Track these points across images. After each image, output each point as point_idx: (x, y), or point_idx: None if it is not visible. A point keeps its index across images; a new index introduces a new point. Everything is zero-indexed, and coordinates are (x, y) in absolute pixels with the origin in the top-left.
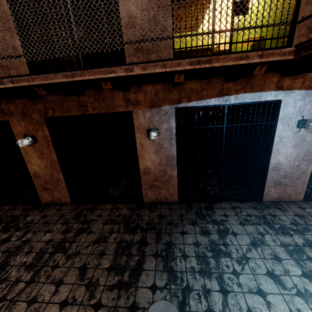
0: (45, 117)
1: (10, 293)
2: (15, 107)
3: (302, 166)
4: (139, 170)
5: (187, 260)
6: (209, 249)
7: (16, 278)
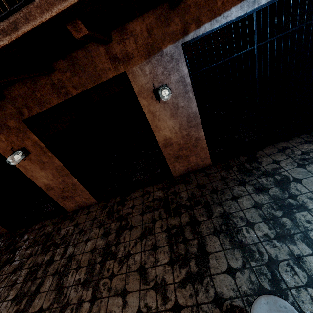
0: (23, 120)
1: None
2: None
3: None
4: (158, 144)
5: (255, 227)
6: (275, 208)
7: (78, 299)
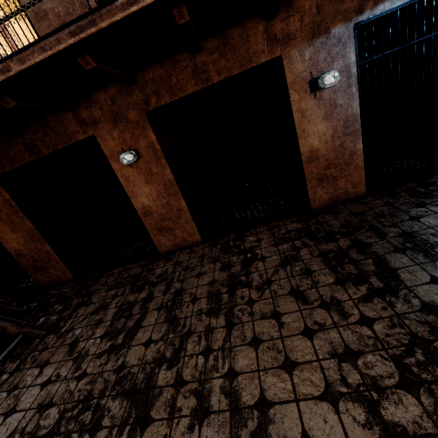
0: (147, 111)
1: (213, 343)
2: (100, 109)
3: None
4: (301, 157)
5: None
6: None
7: (205, 327)
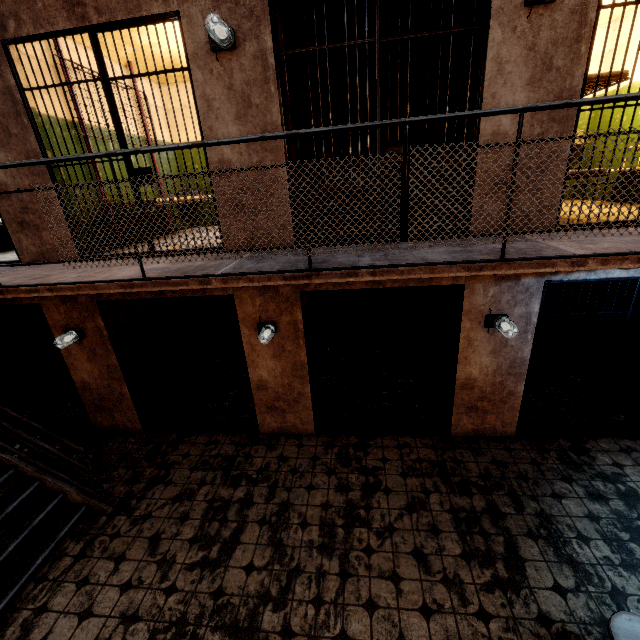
0: (302, 291)
1: (325, 592)
2: None
3: None
4: (455, 381)
5: (591, 544)
6: (620, 527)
7: (316, 567)
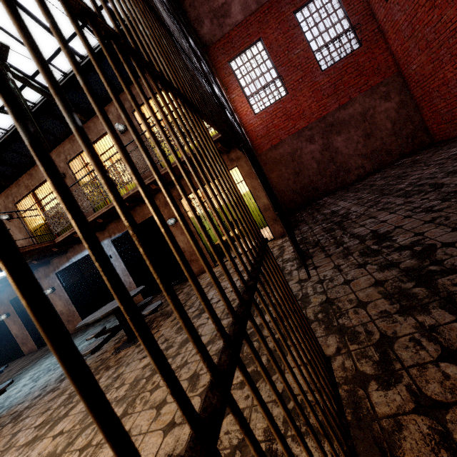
0: (9, 300)
1: None
2: None
3: (127, 279)
4: (58, 313)
5: (49, 354)
6: None
7: None
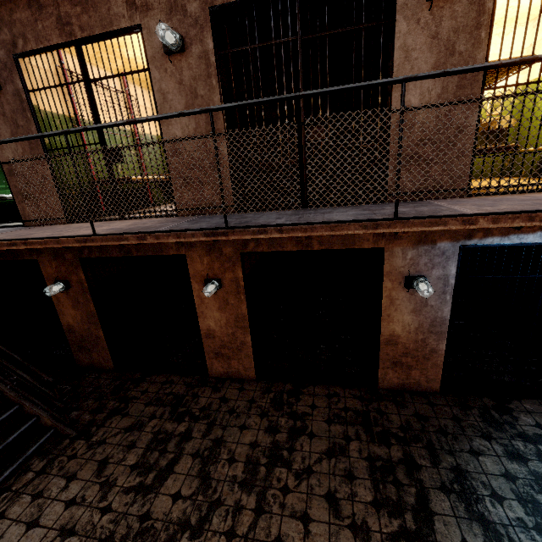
0: (242, 252)
1: (239, 526)
2: None
3: None
4: (379, 337)
5: (505, 504)
6: (537, 489)
7: (235, 501)
